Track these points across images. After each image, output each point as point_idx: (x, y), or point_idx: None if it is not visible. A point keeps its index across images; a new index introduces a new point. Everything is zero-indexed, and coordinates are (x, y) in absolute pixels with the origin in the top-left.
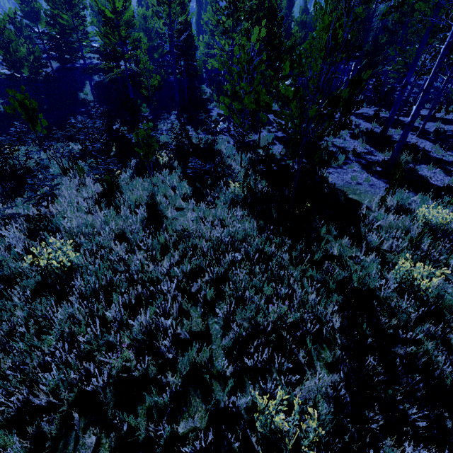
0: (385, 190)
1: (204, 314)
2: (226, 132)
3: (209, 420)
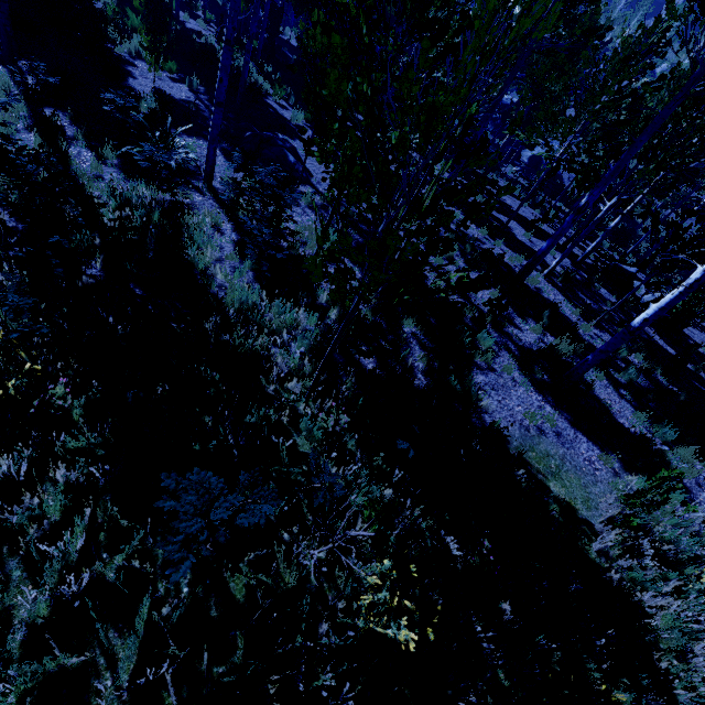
0: (626, 498)
1: None
2: (199, 176)
3: None
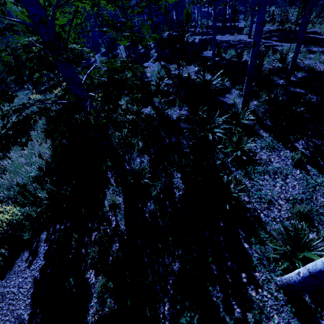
0: None
1: None
2: None
3: None
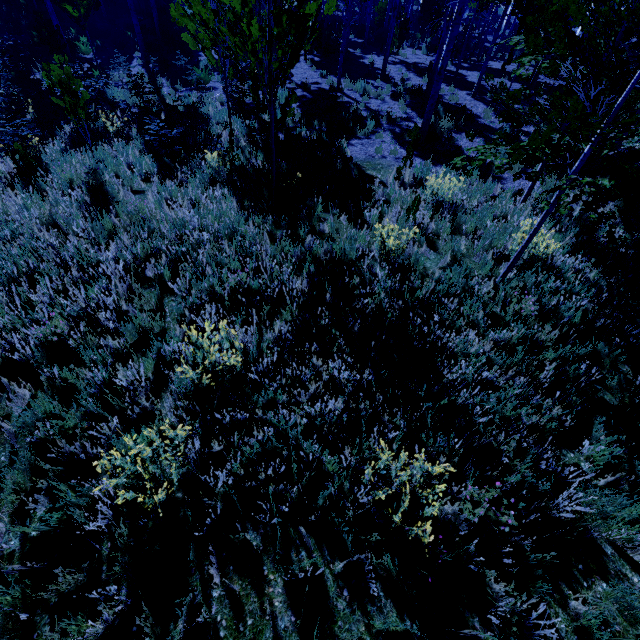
0: (402, 161)
1: (161, 295)
2: (221, 88)
3: (155, 371)
